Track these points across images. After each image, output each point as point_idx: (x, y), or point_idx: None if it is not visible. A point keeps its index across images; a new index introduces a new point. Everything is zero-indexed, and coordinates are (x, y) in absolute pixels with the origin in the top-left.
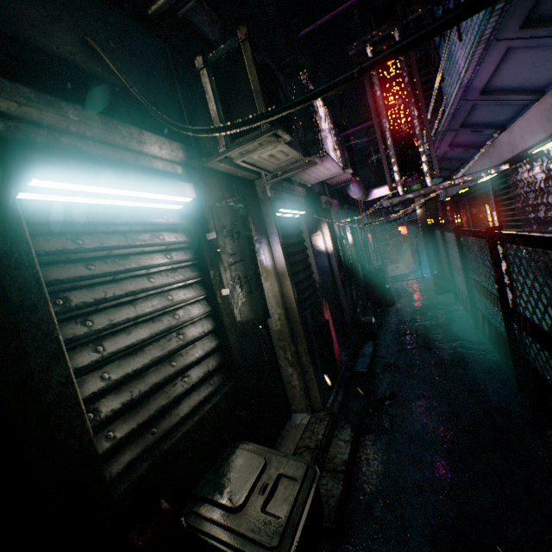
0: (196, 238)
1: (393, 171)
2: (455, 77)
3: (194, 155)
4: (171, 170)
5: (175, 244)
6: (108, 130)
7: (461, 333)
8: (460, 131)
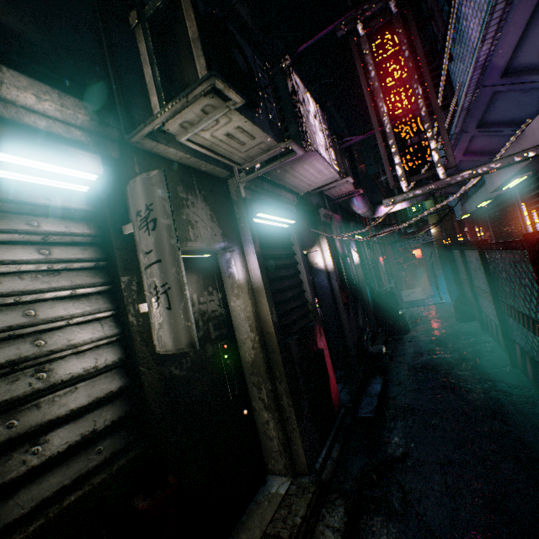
0: (105, 231)
1: (394, 163)
2: (469, 57)
3: (109, 122)
4: (63, 133)
5: (61, 235)
6: None
7: (494, 371)
8: (477, 132)
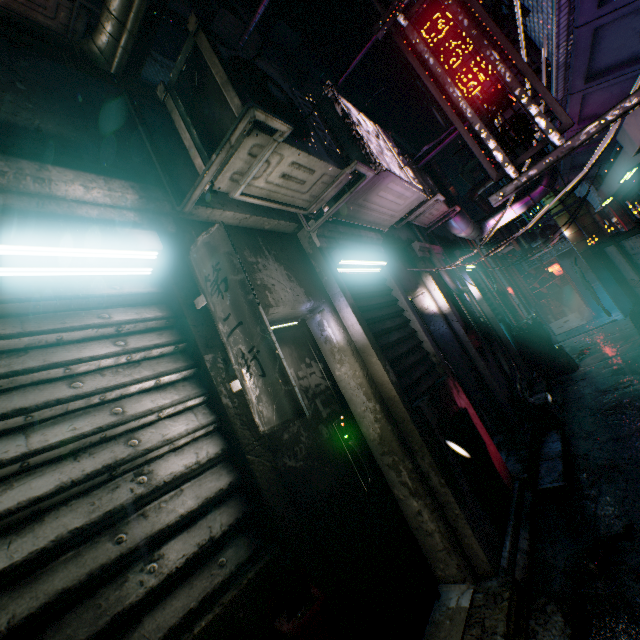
0: (177, 310)
1: (490, 149)
2: (547, 1)
3: (158, 196)
4: (116, 218)
5: (133, 323)
6: None
7: None
8: (587, 89)
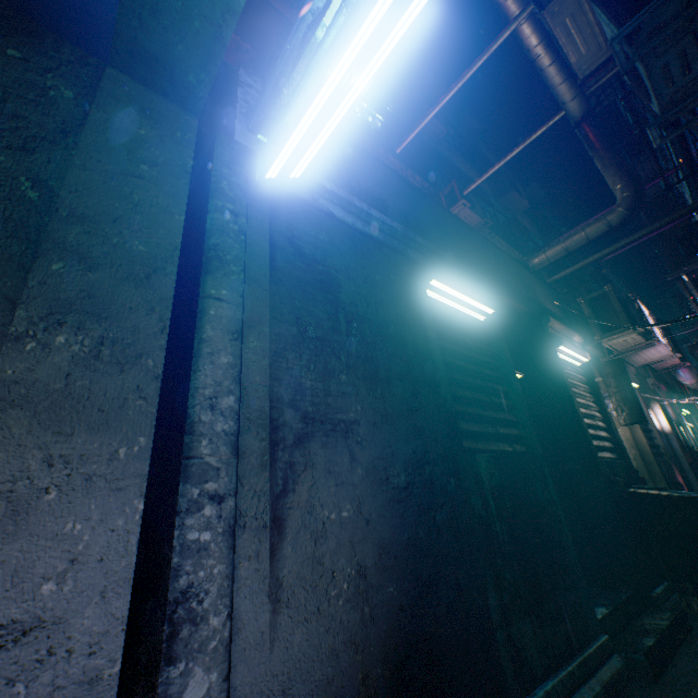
0: (589, 380)
1: None
2: None
3: (585, 341)
4: (578, 347)
5: (583, 380)
6: (567, 331)
7: None
8: None
